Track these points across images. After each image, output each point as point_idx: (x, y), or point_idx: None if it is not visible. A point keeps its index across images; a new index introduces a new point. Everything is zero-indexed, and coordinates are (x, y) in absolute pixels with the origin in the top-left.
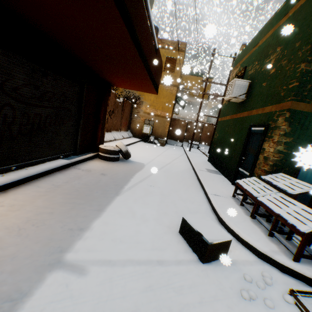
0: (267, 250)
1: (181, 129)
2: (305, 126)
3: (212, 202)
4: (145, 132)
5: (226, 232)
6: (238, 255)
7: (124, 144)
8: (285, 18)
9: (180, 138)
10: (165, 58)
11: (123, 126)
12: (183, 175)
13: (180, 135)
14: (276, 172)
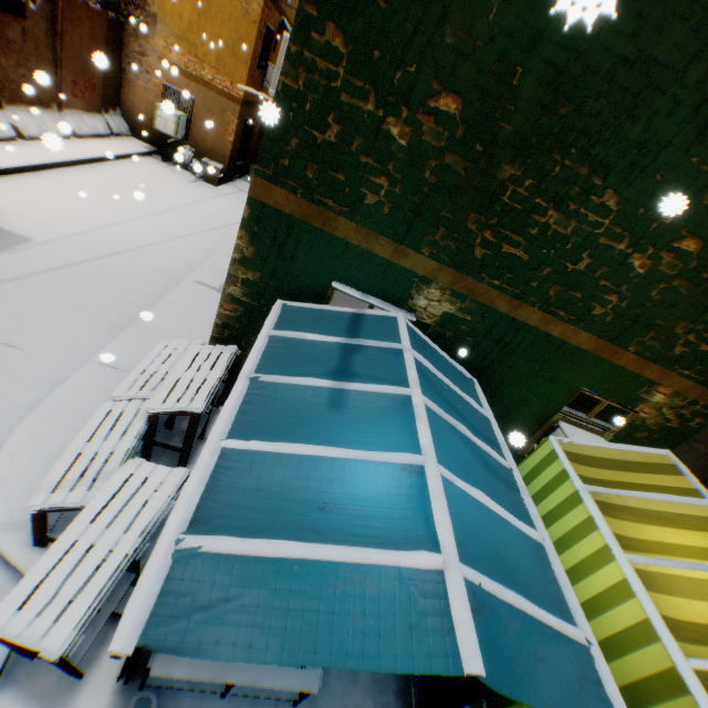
0: (1, 522)
1: None
2: (291, 251)
3: (61, 386)
4: (163, 131)
5: None
6: None
7: (40, 161)
8: None
9: None
10: None
11: (76, 95)
12: (130, 291)
13: None
14: (233, 342)
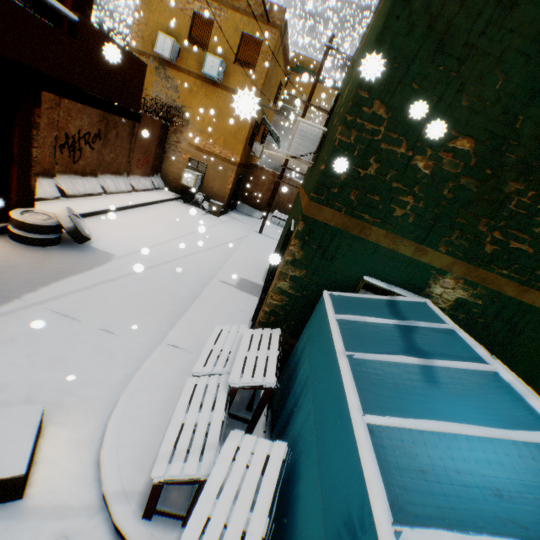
0: (113, 490)
1: (264, 188)
2: (332, 253)
3: (144, 363)
4: (186, 185)
5: (27, 459)
6: (58, 494)
7: (116, 205)
8: (382, 6)
9: (261, 203)
10: (240, 36)
11: (138, 166)
12: (177, 289)
13: (261, 198)
14: (276, 325)
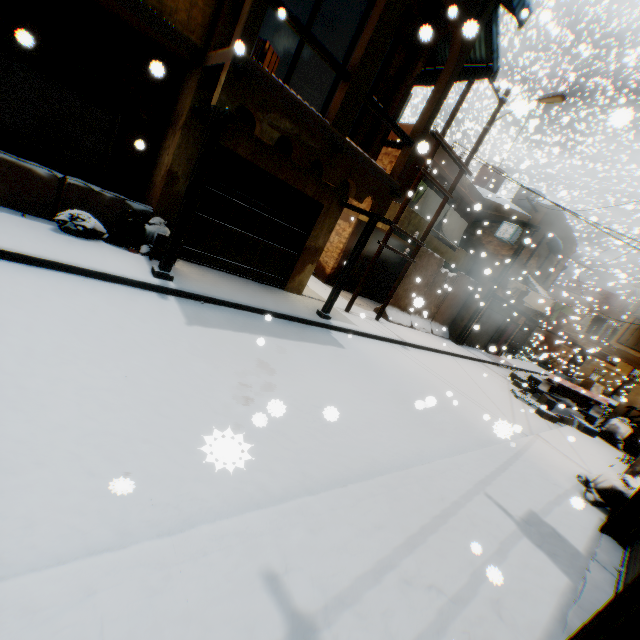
0: None
1: None
2: None
3: None
4: (590, 379)
5: None
6: None
7: None
8: None
9: None
10: None
11: None
12: None
13: None
14: None
